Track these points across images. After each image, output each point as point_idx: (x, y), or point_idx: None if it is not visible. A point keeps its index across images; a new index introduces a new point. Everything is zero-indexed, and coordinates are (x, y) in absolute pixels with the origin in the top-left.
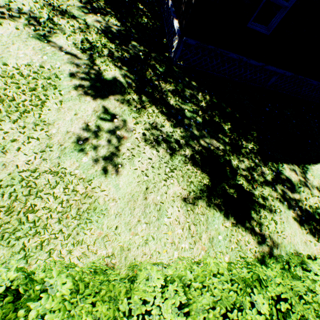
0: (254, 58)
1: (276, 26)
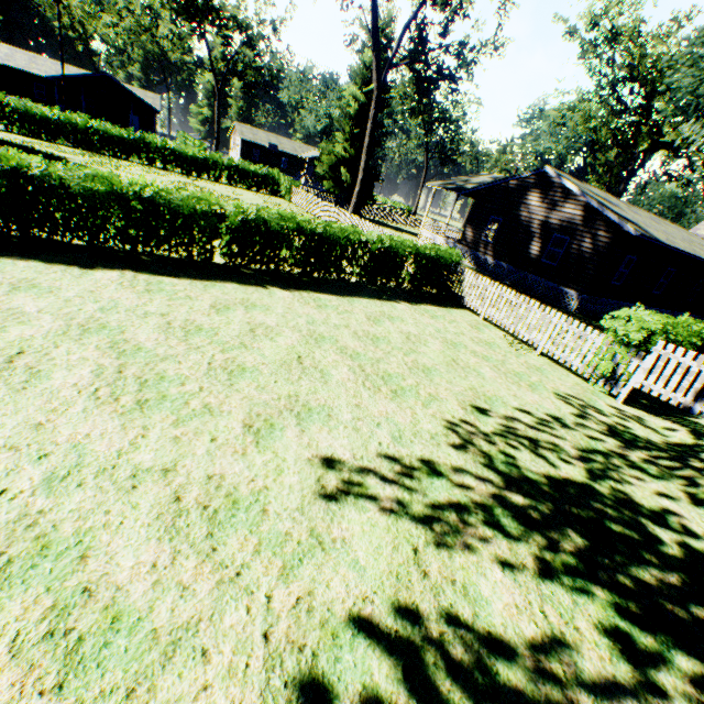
0: (613, 299)
1: (623, 281)
